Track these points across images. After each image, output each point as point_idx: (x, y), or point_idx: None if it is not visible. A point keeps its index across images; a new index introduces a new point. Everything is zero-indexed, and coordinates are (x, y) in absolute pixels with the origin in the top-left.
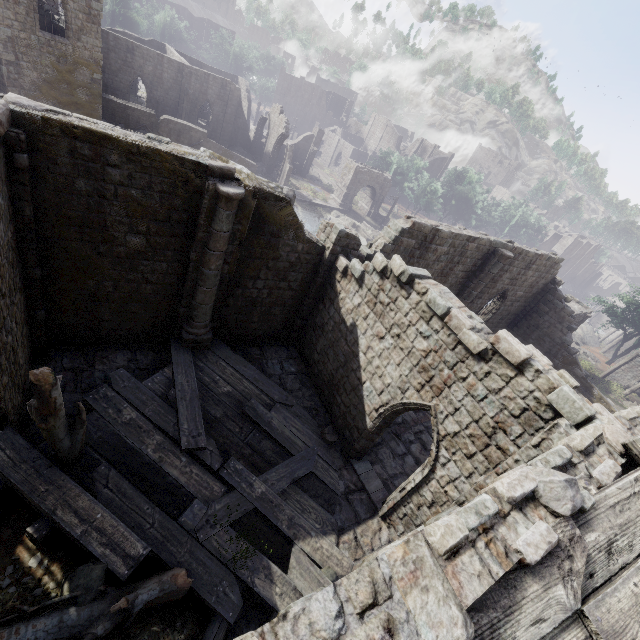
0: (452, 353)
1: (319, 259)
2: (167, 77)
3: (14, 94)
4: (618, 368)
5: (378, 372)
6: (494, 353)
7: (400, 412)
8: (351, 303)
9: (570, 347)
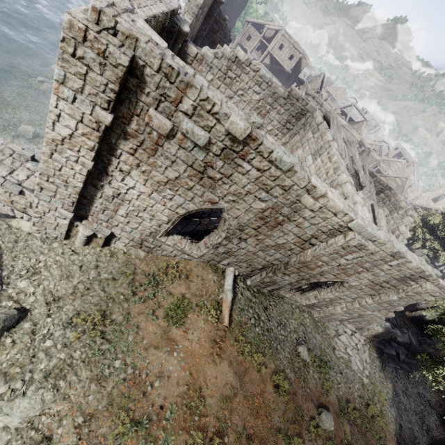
0: (271, 99)
1: None
2: None
3: None
4: None
5: None
6: (289, 96)
7: None
8: (205, 79)
9: None
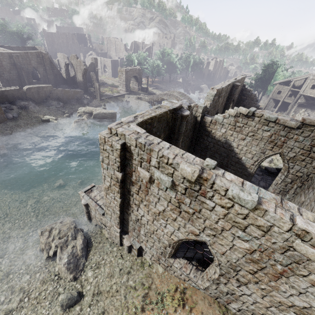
0: (283, 131)
1: (195, 122)
2: (5, 64)
3: (124, 118)
4: (266, 106)
5: (247, 151)
6: (303, 125)
7: (263, 160)
8: (220, 132)
9: (260, 108)
